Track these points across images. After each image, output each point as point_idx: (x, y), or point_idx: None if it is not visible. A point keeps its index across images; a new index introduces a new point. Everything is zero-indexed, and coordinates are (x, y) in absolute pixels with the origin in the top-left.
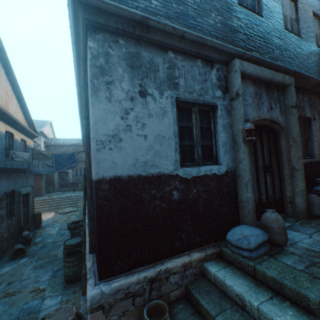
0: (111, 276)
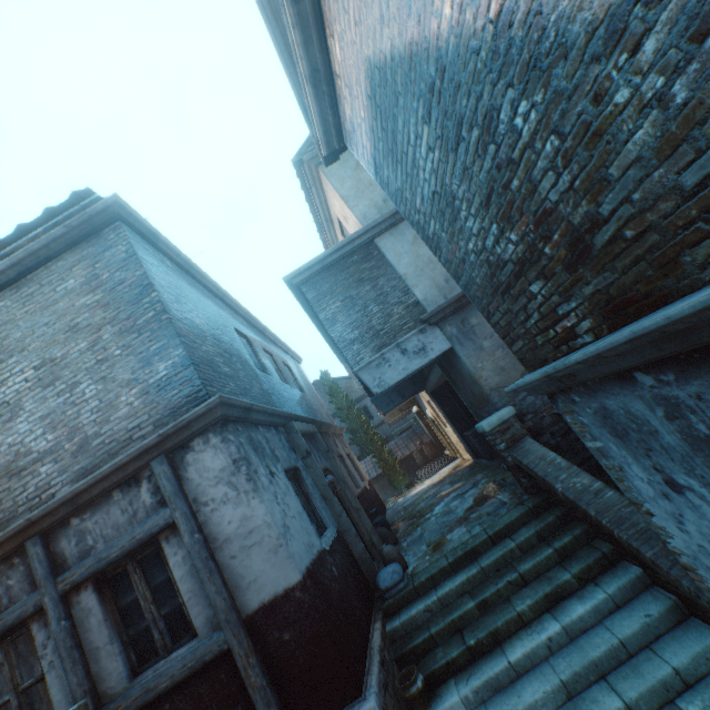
0: (363, 684)
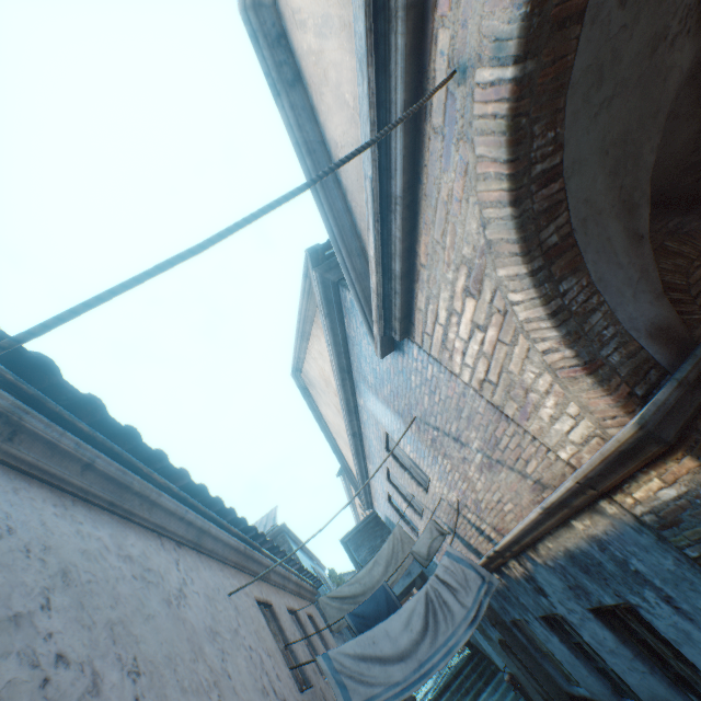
0: None
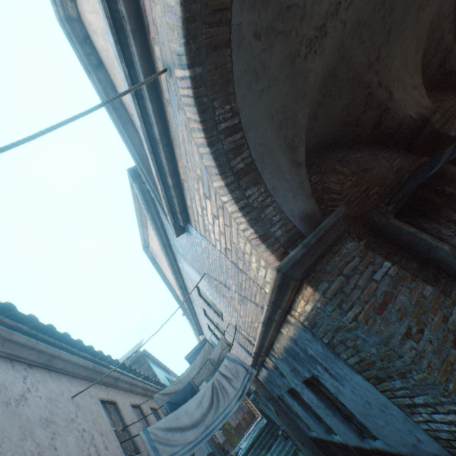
0: None
